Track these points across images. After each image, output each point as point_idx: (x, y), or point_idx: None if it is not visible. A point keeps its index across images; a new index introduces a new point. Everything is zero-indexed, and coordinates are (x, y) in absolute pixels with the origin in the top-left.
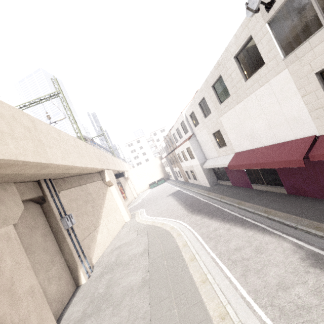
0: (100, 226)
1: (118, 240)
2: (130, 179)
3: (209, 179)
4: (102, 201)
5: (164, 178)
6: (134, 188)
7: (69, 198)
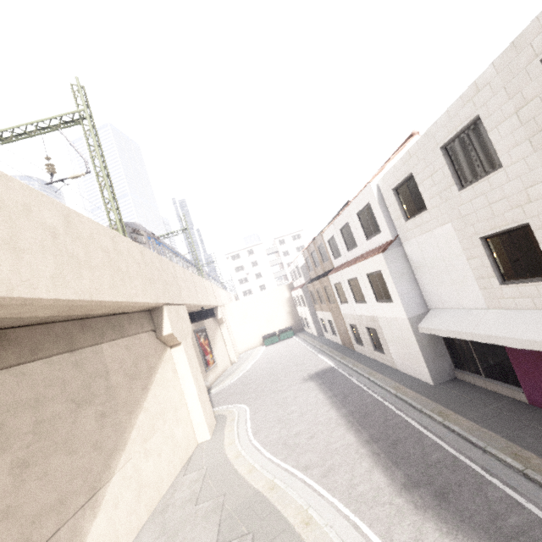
0: (115, 479)
1: (159, 534)
2: (228, 322)
3: (432, 363)
4: (139, 391)
5: (293, 328)
6: (234, 340)
7: (6, 400)
